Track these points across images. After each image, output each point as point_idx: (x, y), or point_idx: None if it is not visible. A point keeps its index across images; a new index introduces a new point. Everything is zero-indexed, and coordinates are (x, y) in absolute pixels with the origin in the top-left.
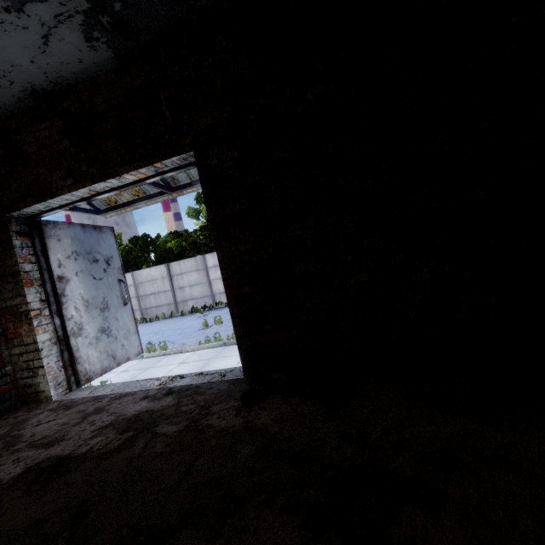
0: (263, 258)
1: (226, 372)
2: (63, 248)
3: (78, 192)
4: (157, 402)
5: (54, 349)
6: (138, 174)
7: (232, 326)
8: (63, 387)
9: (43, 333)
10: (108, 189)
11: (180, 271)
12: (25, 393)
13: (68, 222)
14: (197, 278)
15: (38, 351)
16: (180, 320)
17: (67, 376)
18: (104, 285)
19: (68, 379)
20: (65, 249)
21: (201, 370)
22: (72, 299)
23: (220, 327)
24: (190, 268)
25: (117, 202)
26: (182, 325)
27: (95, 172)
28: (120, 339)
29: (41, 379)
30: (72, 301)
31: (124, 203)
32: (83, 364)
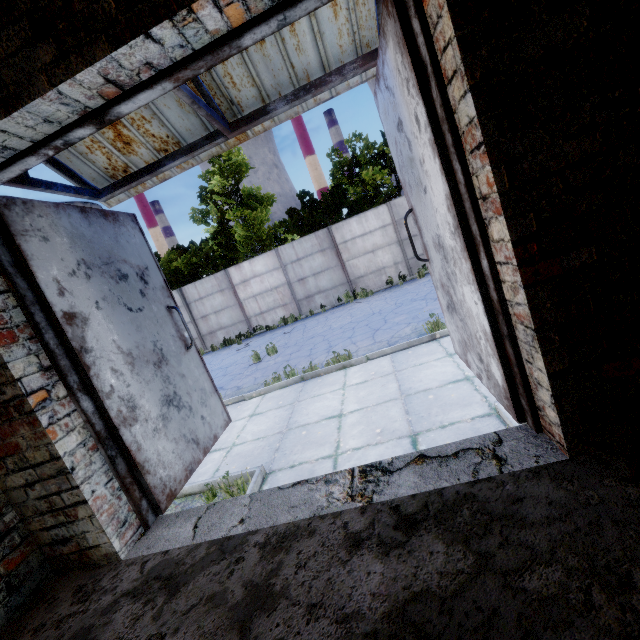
0: (634, 166)
1: (489, 448)
2: (57, 255)
3: (75, 88)
4: (411, 558)
5: (96, 460)
6: (232, 1)
7: (540, 352)
8: (132, 527)
9: (64, 435)
10: (147, 77)
11: (198, 295)
12: (57, 555)
13: (53, 203)
14: (223, 300)
15: (66, 473)
16: (214, 357)
17: (134, 504)
18: (148, 320)
19: (137, 508)
20: (61, 257)
21: (291, 422)
22: (103, 355)
23: (278, 357)
24: (211, 290)
25: (128, 169)
26: (221, 363)
27: (114, 9)
28: (196, 408)
29: (85, 525)
30: (104, 359)
31: (142, 168)
32: (154, 472)
